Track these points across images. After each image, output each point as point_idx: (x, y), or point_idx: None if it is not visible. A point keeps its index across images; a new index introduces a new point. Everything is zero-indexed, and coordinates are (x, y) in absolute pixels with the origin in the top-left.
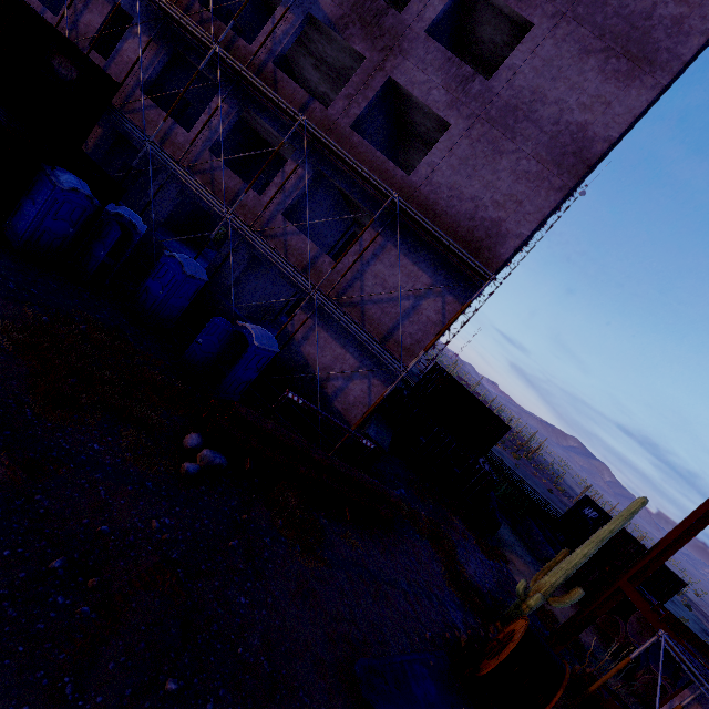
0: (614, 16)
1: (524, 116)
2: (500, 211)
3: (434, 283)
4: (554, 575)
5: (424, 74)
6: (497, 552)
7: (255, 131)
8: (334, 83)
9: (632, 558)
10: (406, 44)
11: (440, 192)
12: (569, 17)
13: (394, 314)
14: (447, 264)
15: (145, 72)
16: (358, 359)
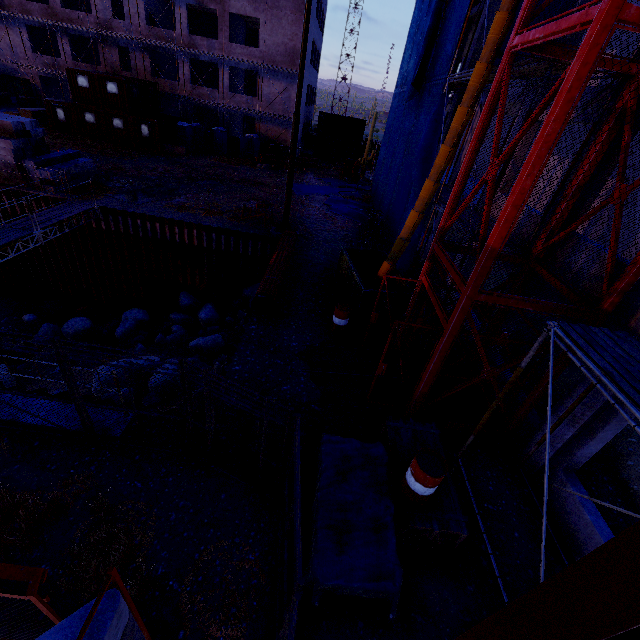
0: None
1: None
2: (293, 42)
3: (289, 83)
4: (366, 152)
5: (240, 4)
6: (372, 170)
7: None
8: (198, 7)
9: None
10: None
11: (271, 48)
12: None
13: (284, 103)
14: (288, 74)
15: (149, 68)
16: (283, 127)
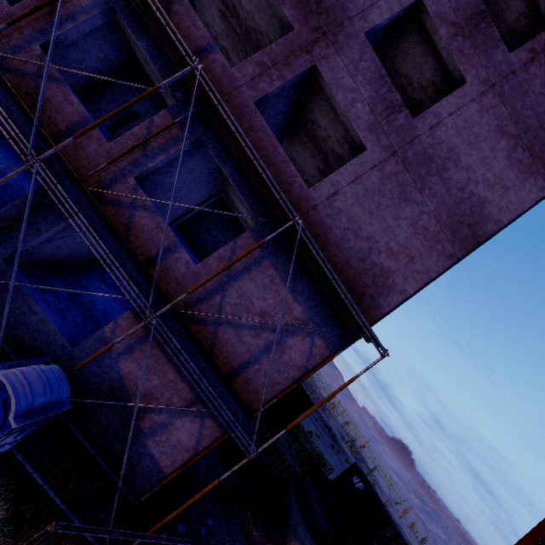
0: (530, 108)
1: (437, 170)
2: (392, 260)
3: (307, 319)
4: None
5: (353, 81)
6: None
7: (133, 52)
8: (238, 42)
9: (387, 543)
10: (341, 37)
11: (338, 219)
12: (497, 90)
13: (253, 345)
14: (325, 301)
15: None
16: (194, 391)
